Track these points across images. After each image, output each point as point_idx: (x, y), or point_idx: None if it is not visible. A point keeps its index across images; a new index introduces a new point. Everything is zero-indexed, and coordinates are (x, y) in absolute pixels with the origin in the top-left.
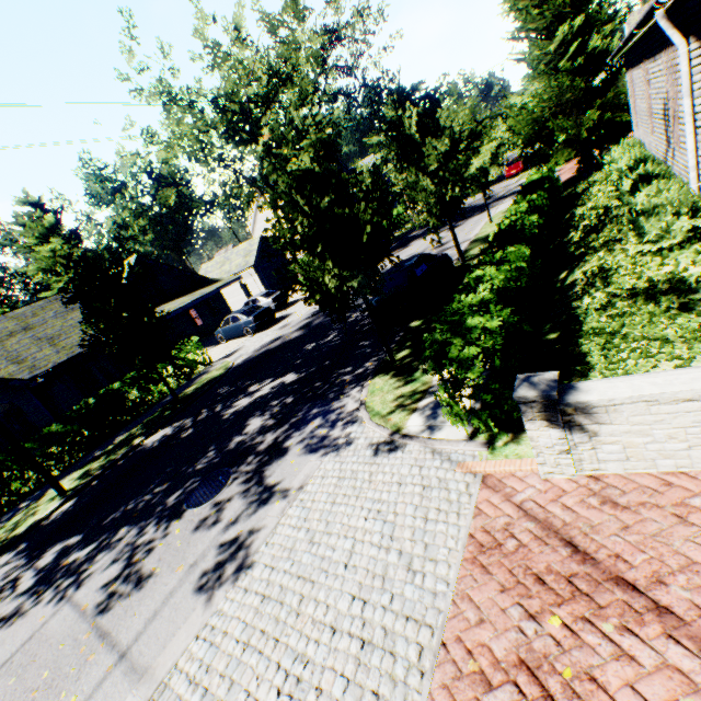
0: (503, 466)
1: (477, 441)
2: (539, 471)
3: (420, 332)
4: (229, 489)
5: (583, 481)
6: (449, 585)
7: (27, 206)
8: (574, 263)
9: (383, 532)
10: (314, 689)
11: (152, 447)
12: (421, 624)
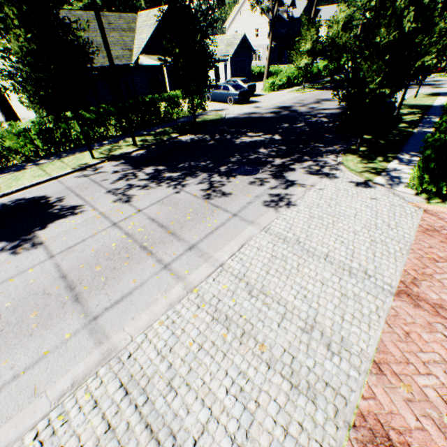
0: (438, 208)
1: (420, 197)
2: None
3: (371, 142)
4: (262, 175)
5: None
6: (410, 236)
7: None
8: None
9: (372, 213)
10: (351, 246)
11: (187, 142)
12: (399, 242)
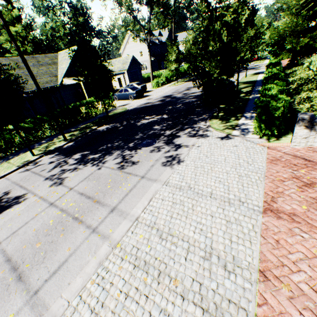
0: (276, 144)
1: (263, 139)
2: (291, 145)
3: (225, 109)
4: (158, 144)
5: (305, 148)
6: (263, 167)
7: (3, 0)
8: (293, 95)
9: (235, 156)
10: (226, 182)
11: (104, 130)
12: (257, 173)
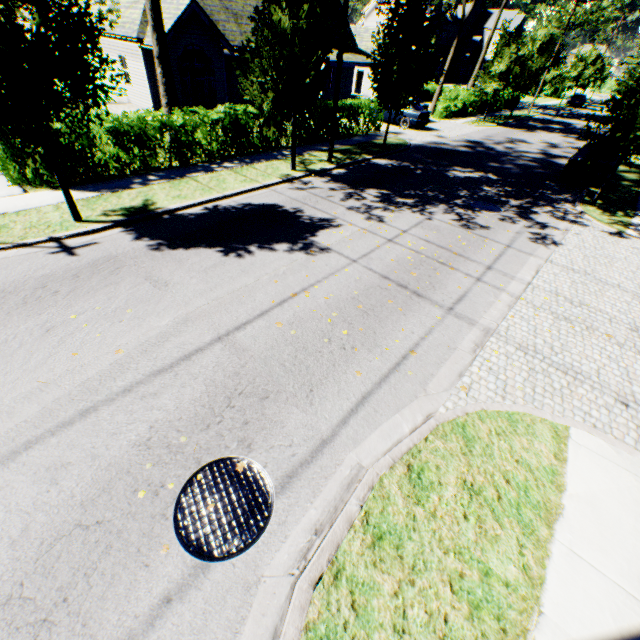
0: None
1: None
2: None
3: (602, 196)
4: (506, 213)
5: None
6: None
7: None
8: None
9: (638, 259)
10: (634, 281)
11: (388, 167)
12: None
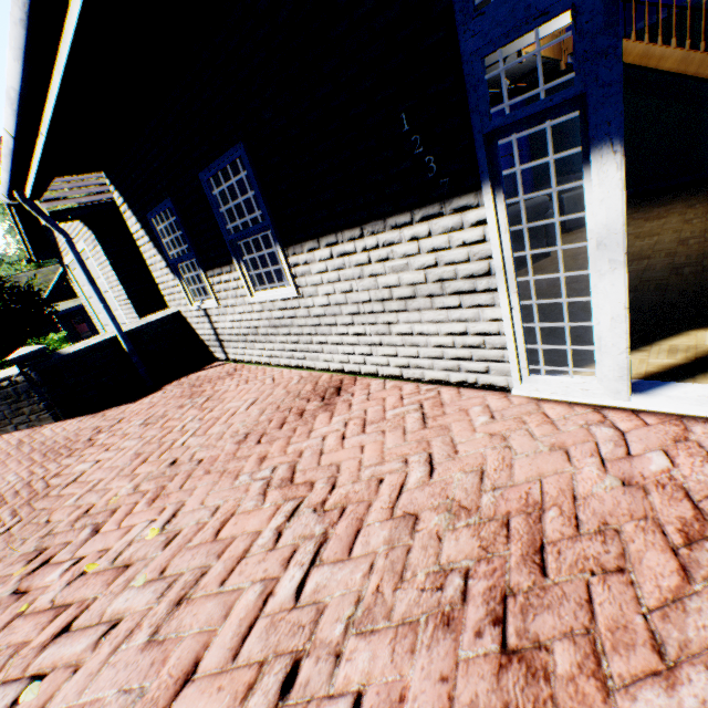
0: None
1: None
2: None
3: None
4: None
5: None
6: None
7: None
8: None
9: None
10: None
11: None
12: None
